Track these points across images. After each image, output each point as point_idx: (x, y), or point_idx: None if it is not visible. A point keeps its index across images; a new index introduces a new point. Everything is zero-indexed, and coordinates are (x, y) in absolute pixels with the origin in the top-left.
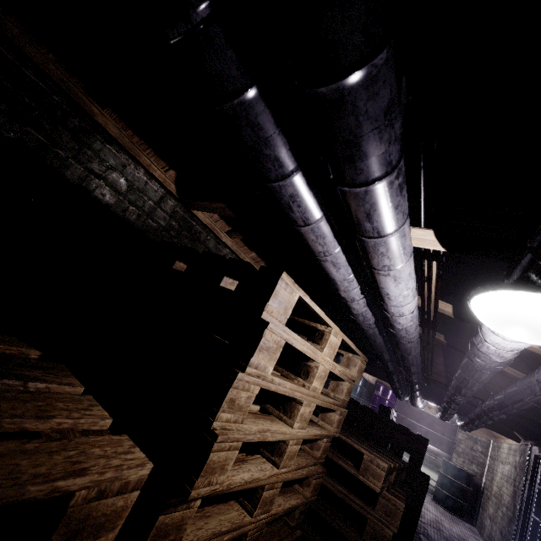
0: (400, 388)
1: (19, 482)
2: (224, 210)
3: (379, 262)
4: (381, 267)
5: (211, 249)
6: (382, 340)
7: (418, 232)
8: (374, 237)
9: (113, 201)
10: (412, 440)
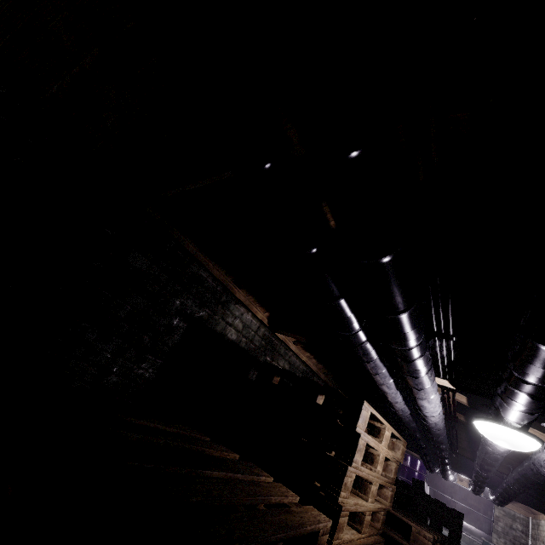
0: (430, 461)
1: (313, 523)
2: (305, 340)
3: (420, 396)
4: (420, 397)
5: (282, 354)
6: (415, 424)
7: (439, 379)
8: (418, 389)
9: (235, 337)
10: (449, 515)
